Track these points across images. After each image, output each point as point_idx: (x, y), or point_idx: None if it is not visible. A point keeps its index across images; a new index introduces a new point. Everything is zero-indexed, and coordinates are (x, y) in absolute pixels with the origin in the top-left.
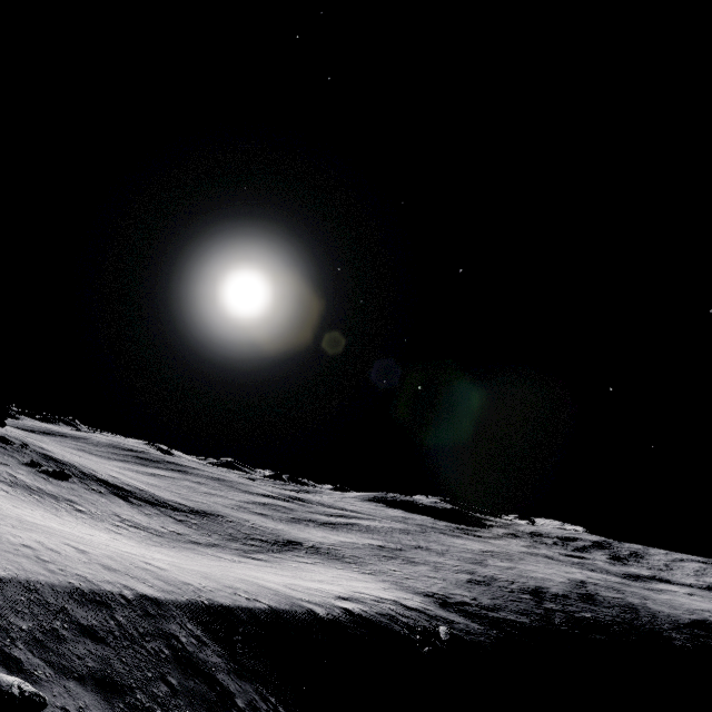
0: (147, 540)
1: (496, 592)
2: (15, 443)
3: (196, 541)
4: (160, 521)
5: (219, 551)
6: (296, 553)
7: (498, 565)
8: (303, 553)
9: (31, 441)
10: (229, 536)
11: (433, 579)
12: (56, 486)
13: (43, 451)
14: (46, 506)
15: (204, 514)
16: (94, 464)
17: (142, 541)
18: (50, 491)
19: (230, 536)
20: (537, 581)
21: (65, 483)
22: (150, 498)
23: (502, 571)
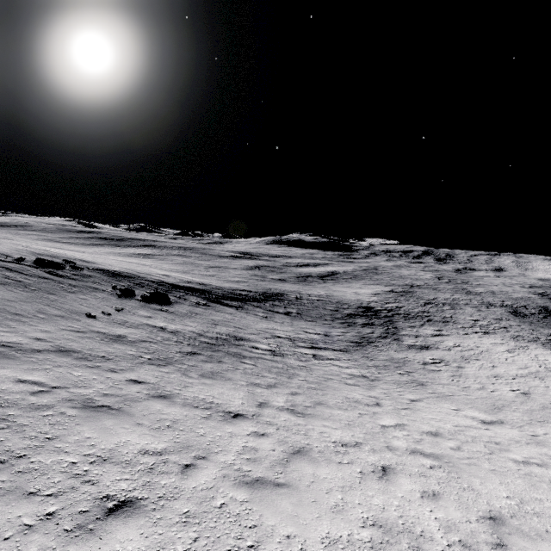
0: (372, 369)
1: (544, 321)
2: (63, 265)
3: (351, 340)
4: (285, 322)
5: (392, 348)
6: (402, 323)
7: (483, 292)
8: (404, 321)
9: (58, 253)
10: (338, 320)
11: (504, 321)
12: (187, 318)
13: (90, 264)
14: (290, 378)
15: (274, 297)
16: (123, 263)
17: (394, 379)
18: (204, 331)
19: (338, 319)
20: (530, 301)
21: (177, 307)
22: (227, 294)
23: (497, 297)
